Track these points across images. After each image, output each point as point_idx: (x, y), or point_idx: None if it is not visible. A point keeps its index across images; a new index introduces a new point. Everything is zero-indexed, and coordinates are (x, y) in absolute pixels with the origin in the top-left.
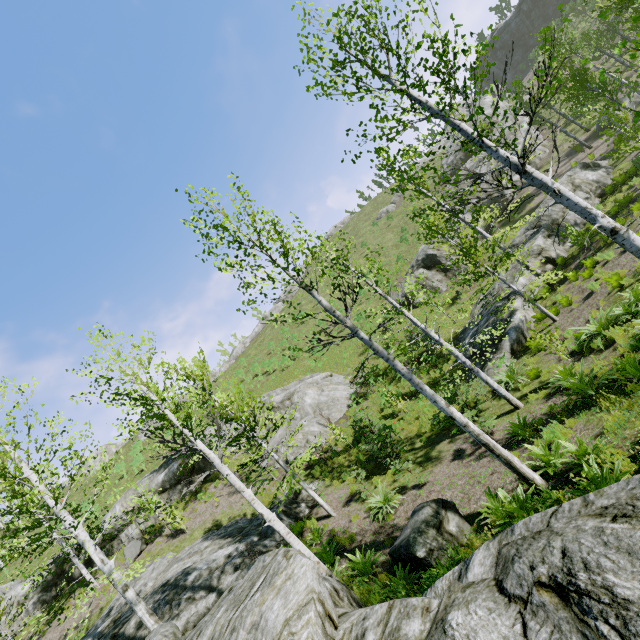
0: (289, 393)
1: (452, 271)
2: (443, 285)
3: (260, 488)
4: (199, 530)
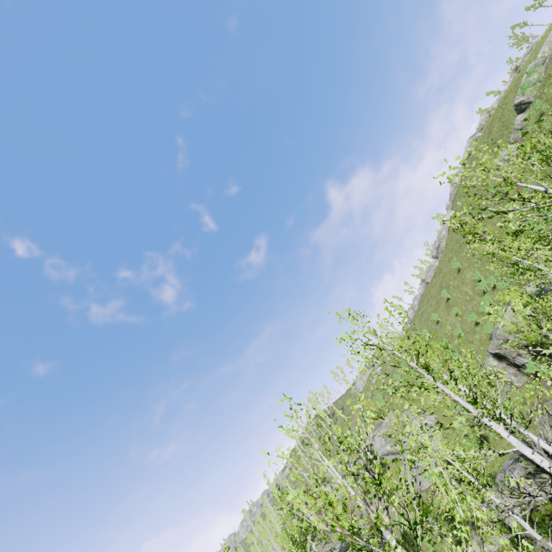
0: (404, 446)
1: (525, 368)
2: (518, 379)
3: (391, 510)
4: (374, 512)
